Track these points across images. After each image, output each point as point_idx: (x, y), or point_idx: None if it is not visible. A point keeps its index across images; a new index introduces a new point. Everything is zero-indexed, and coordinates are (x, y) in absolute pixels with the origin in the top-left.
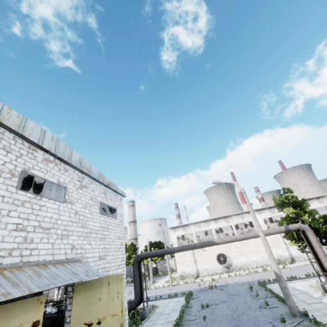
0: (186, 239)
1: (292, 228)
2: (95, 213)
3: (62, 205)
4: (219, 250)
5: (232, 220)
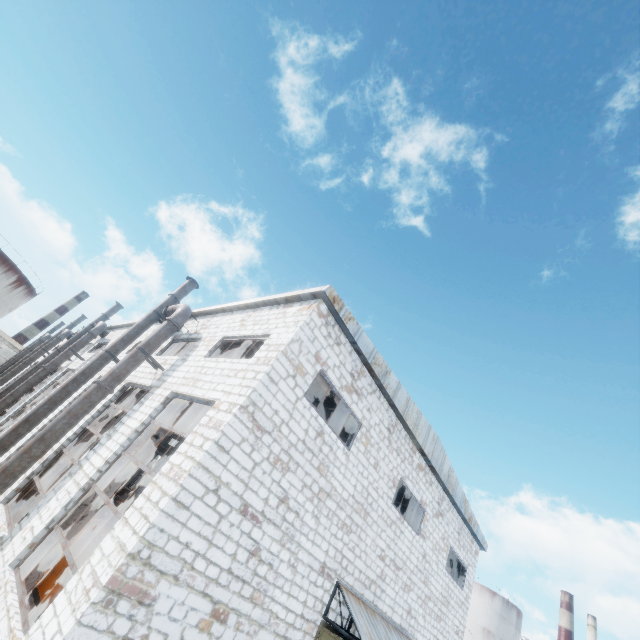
0: None
1: None
2: (440, 565)
3: (416, 537)
4: None
5: None
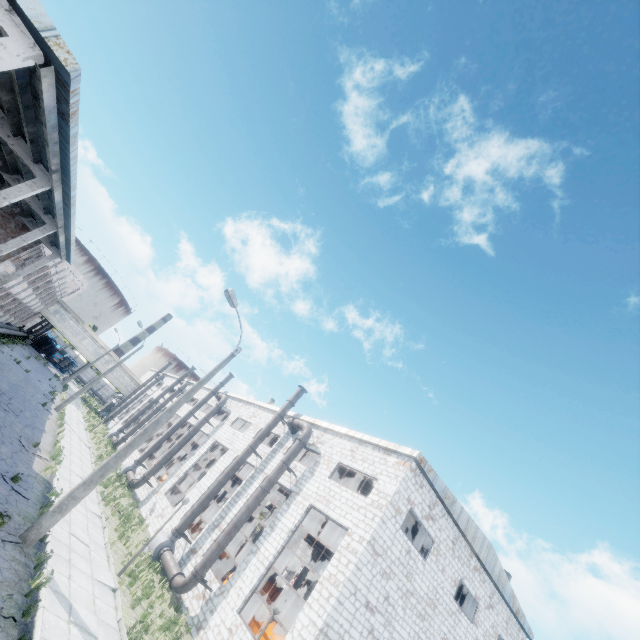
0: None
1: None
2: None
3: (470, 624)
4: None
5: None
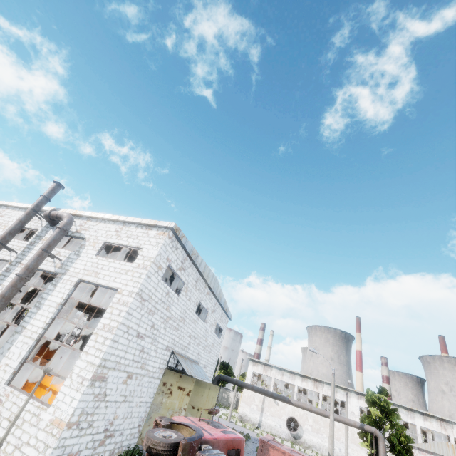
0: (260, 379)
1: (367, 428)
2: (212, 332)
3: (203, 323)
4: (293, 412)
5: (322, 388)
